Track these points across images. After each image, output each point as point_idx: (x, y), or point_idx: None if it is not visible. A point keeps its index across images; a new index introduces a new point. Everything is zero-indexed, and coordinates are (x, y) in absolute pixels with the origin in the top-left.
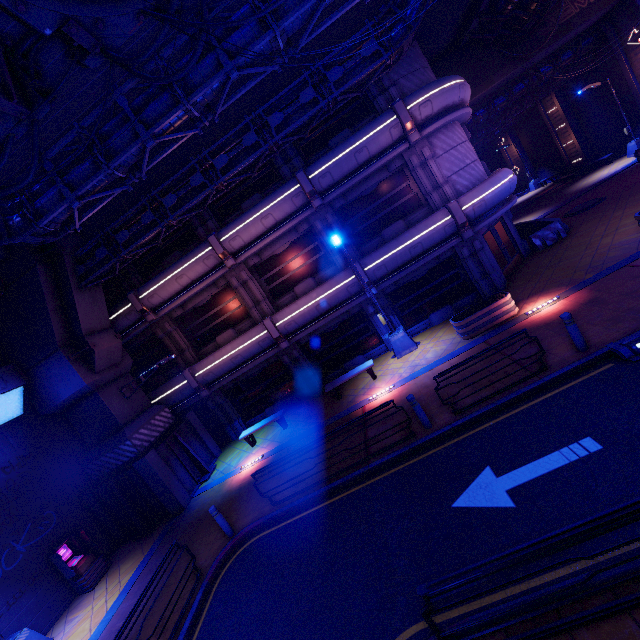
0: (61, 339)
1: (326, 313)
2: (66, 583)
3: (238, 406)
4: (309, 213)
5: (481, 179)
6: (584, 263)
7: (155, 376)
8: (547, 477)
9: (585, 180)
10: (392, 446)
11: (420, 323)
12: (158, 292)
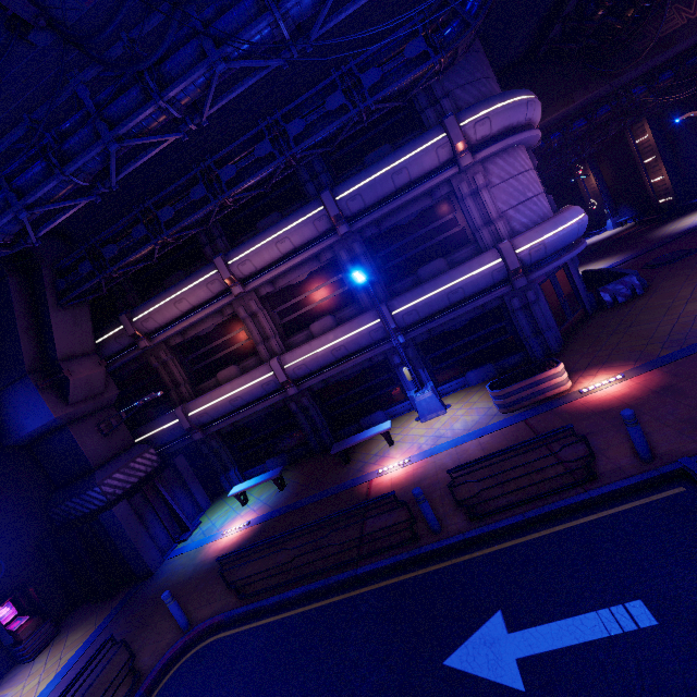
0: (31, 363)
1: (344, 359)
2: (5, 648)
3: (236, 453)
4: (333, 240)
5: (544, 217)
6: (661, 333)
7: (146, 409)
8: (575, 653)
9: (673, 224)
10: (389, 548)
11: (454, 381)
12: (154, 316)
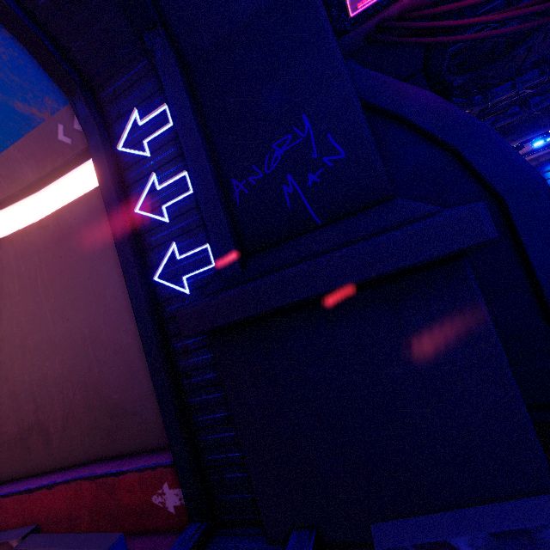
0: None
1: None
2: None
3: None
4: None
5: None
6: None
7: None
8: None
9: None
10: None
11: None
12: None
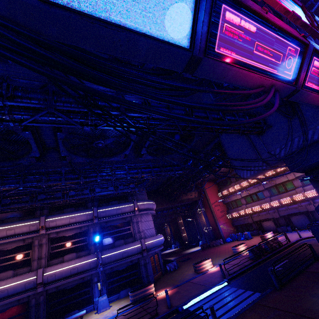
0: None
1: (73, 275)
2: None
3: None
4: (91, 223)
5: (153, 235)
6: (179, 279)
7: None
8: None
9: (188, 250)
10: None
11: (115, 295)
12: None
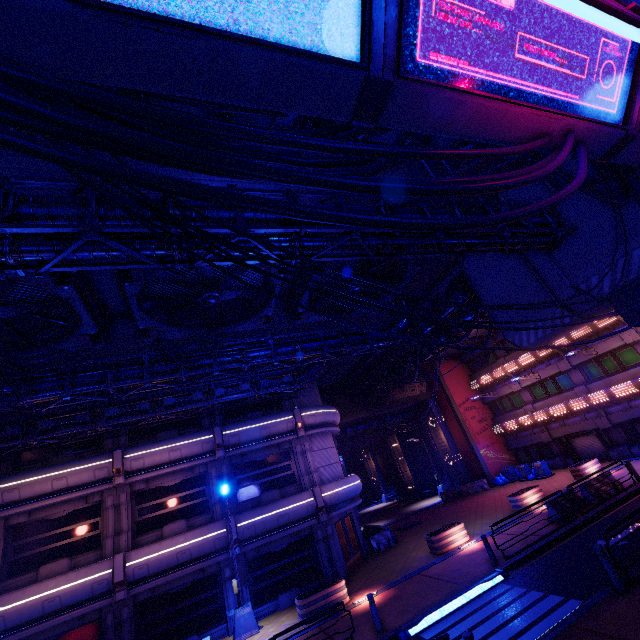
0: None
1: (184, 564)
2: None
3: None
4: (211, 459)
5: (339, 477)
6: (398, 568)
7: None
8: None
9: (415, 505)
10: None
11: (268, 603)
12: (22, 487)
